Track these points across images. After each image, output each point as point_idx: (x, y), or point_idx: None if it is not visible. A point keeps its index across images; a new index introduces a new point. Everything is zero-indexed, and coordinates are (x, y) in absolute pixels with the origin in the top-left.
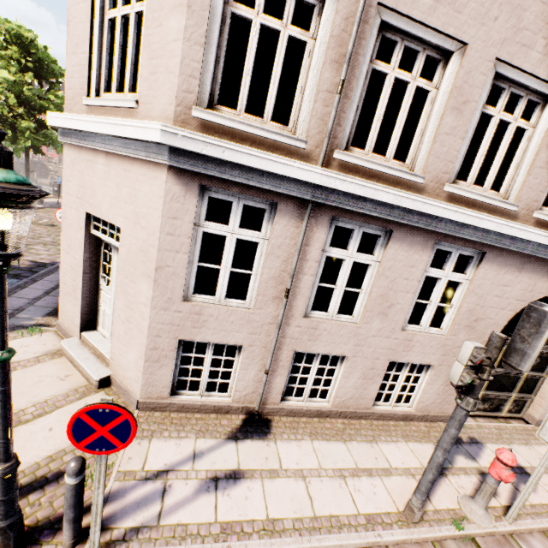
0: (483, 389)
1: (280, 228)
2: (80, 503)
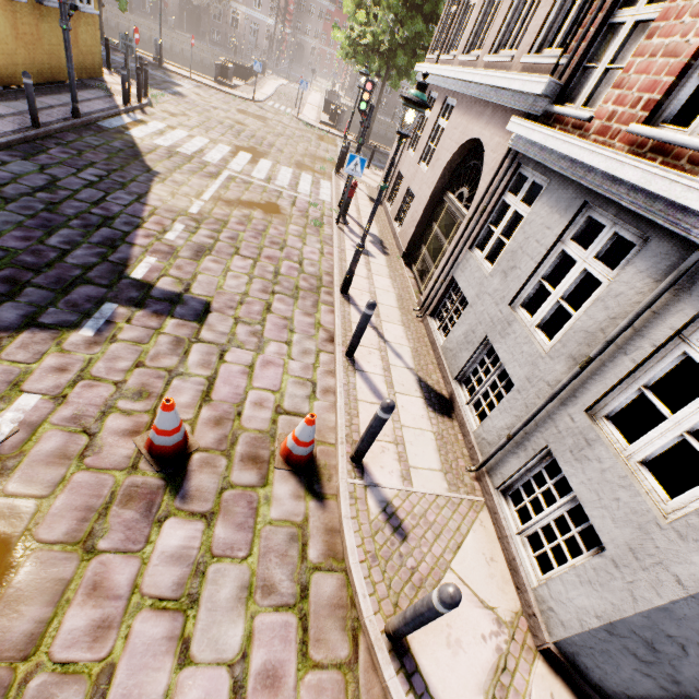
0: (426, 247)
1: None
2: (341, 159)
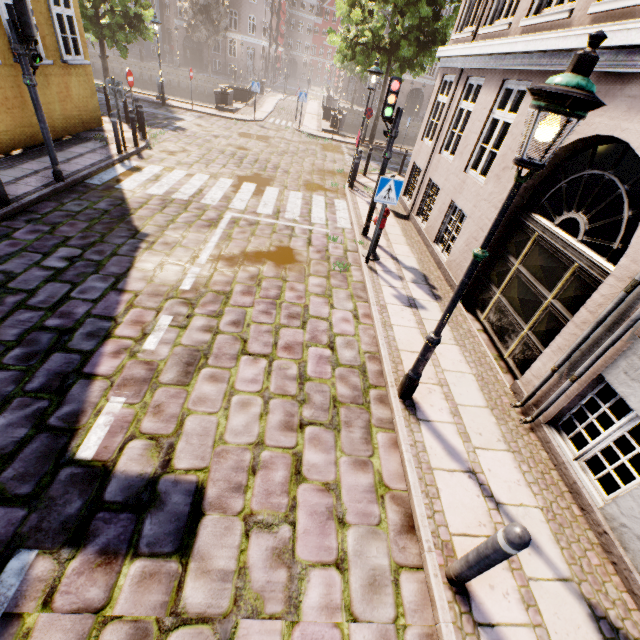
0: (501, 290)
1: (451, 91)
2: (354, 171)
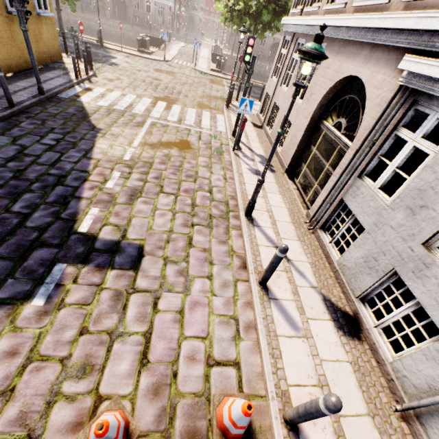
0: (306, 165)
1: (288, 47)
2: (229, 97)
